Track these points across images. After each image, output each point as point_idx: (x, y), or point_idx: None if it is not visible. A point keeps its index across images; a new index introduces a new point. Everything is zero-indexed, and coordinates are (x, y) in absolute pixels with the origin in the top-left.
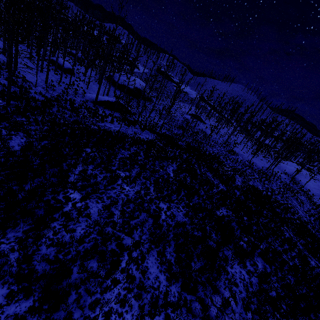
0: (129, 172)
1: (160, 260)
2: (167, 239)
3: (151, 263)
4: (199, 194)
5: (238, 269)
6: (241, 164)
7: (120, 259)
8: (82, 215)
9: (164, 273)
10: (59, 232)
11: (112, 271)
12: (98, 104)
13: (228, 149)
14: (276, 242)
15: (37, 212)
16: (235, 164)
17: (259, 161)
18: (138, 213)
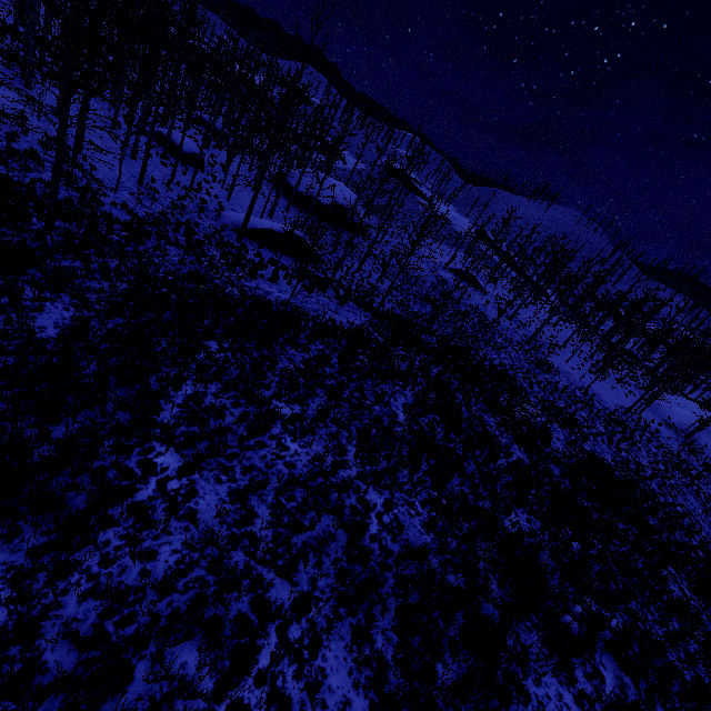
0: (302, 405)
1: (358, 653)
2: (379, 591)
3: (335, 659)
4: (463, 470)
5: (555, 687)
6: (564, 396)
7: (258, 643)
8: (179, 513)
9: (365, 690)
10: (115, 561)
11: (233, 679)
12: (248, 235)
13: (536, 358)
14: (650, 611)
15: (72, 500)
16: (551, 395)
17: (607, 390)
18: (314, 516)
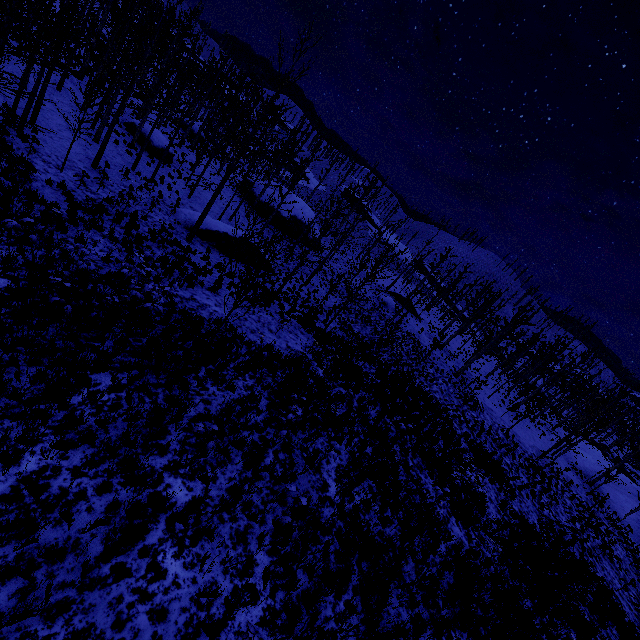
0: (206, 482)
1: None
2: None
3: None
4: (401, 576)
5: None
6: (490, 438)
7: None
8: None
9: None
10: None
11: None
12: (201, 235)
13: (463, 392)
14: None
15: None
16: (479, 437)
17: (523, 430)
18: None
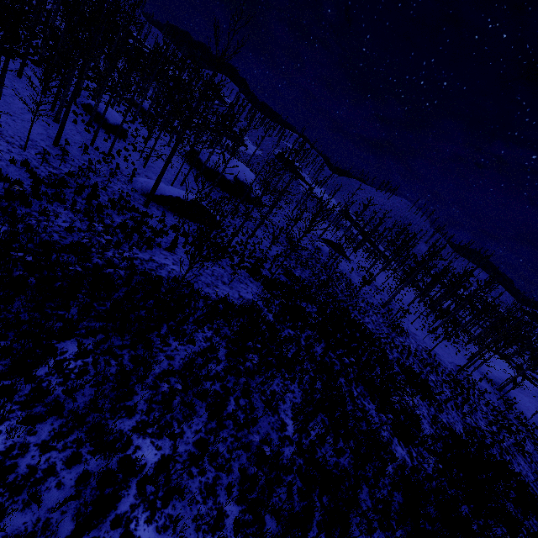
0: (174, 438)
1: None
2: None
3: None
4: (358, 504)
5: None
6: (416, 359)
7: None
8: None
9: None
10: None
11: None
12: (156, 200)
13: (391, 321)
14: None
15: None
16: (407, 359)
17: (442, 349)
18: None
